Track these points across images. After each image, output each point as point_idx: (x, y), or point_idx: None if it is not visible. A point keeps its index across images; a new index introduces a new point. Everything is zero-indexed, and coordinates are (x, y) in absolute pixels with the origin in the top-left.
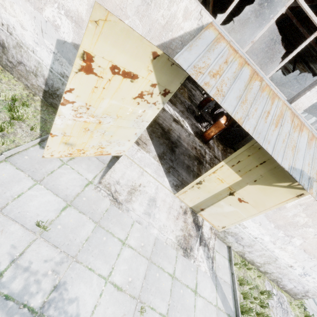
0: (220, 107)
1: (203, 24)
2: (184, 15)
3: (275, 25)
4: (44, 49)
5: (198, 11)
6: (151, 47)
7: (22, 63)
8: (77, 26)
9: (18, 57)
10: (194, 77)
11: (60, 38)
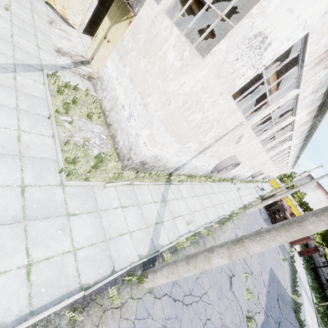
0: None
1: None
2: None
3: None
4: None
5: None
6: None
7: None
8: None
9: None
10: None
11: None
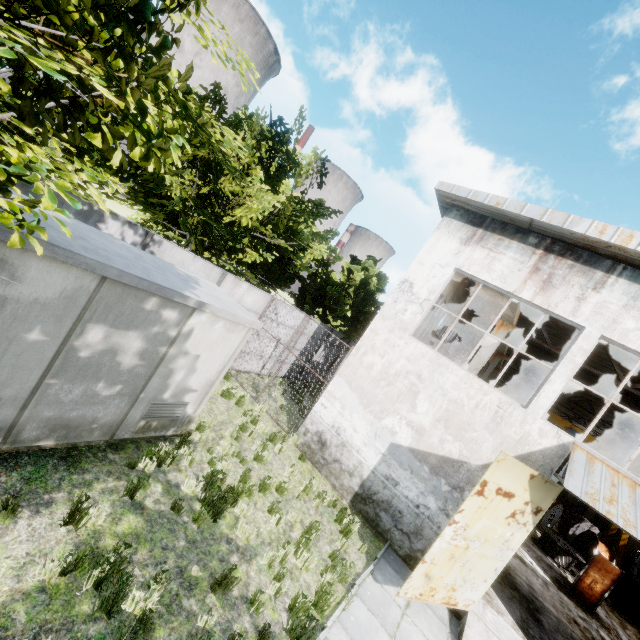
0: (576, 519)
1: (563, 442)
2: (539, 433)
3: (621, 391)
4: (372, 450)
5: (554, 431)
6: (529, 471)
7: (339, 461)
8: (417, 433)
9: (336, 454)
10: (592, 505)
11: (395, 442)
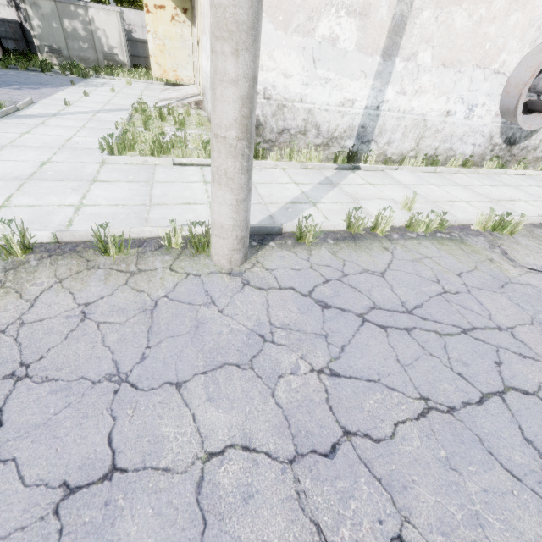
0: None
1: None
2: None
3: None
4: None
5: None
6: None
7: None
8: None
9: None
10: None
11: None
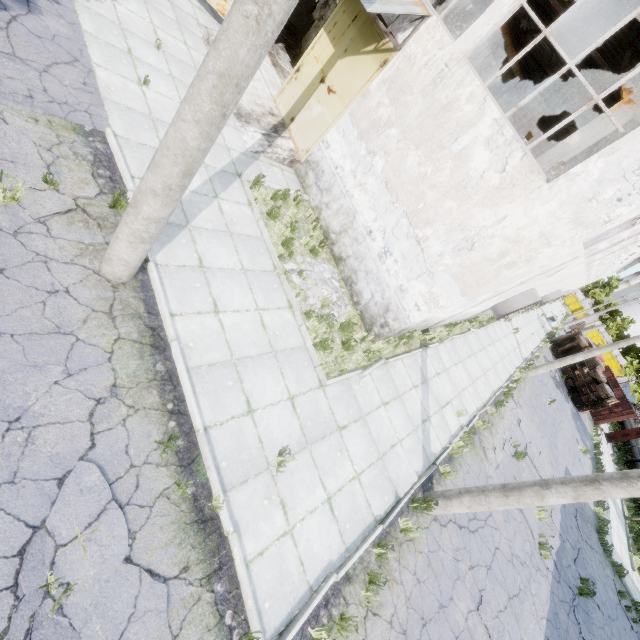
0: None
1: None
2: None
3: (587, 65)
4: None
5: None
6: None
7: None
8: None
9: None
10: None
11: None
